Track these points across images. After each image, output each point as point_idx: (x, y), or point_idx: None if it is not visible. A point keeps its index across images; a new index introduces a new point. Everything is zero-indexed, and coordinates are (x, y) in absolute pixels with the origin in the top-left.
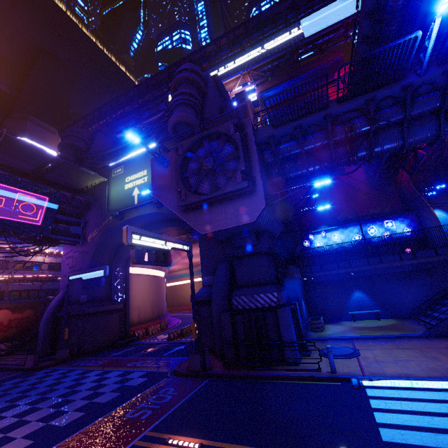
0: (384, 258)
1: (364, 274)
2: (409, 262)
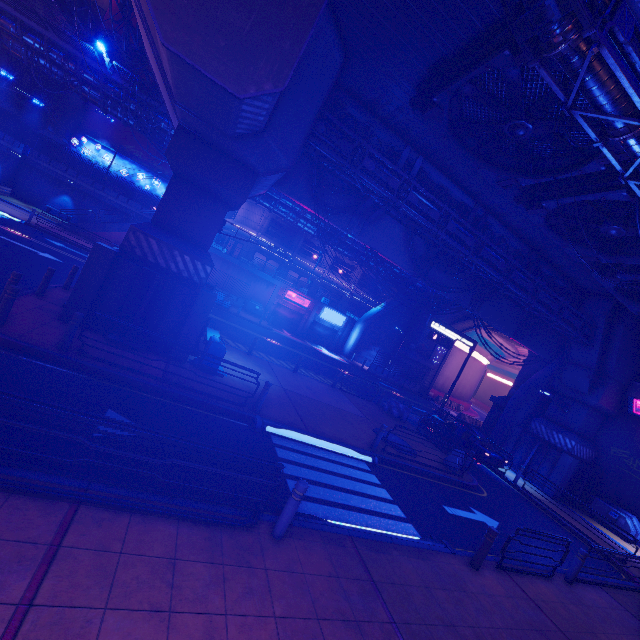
0: (107, 190)
1: (82, 190)
2: (121, 203)
